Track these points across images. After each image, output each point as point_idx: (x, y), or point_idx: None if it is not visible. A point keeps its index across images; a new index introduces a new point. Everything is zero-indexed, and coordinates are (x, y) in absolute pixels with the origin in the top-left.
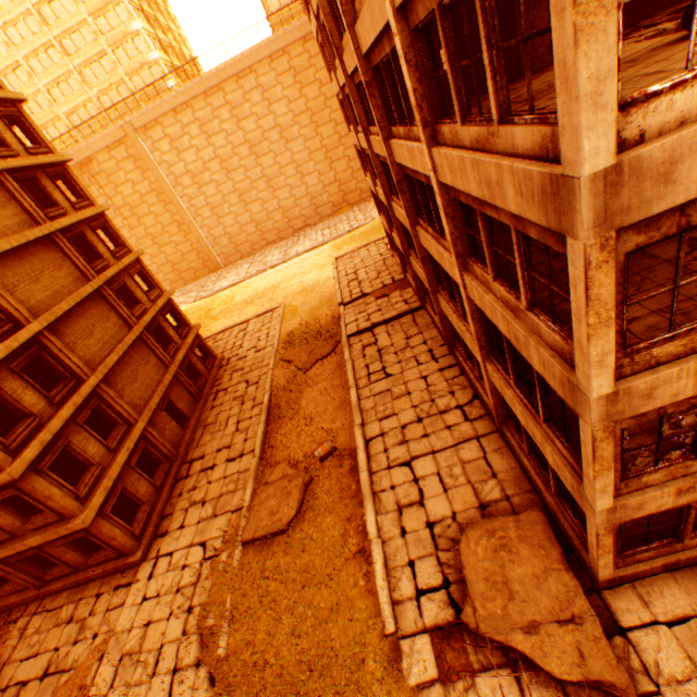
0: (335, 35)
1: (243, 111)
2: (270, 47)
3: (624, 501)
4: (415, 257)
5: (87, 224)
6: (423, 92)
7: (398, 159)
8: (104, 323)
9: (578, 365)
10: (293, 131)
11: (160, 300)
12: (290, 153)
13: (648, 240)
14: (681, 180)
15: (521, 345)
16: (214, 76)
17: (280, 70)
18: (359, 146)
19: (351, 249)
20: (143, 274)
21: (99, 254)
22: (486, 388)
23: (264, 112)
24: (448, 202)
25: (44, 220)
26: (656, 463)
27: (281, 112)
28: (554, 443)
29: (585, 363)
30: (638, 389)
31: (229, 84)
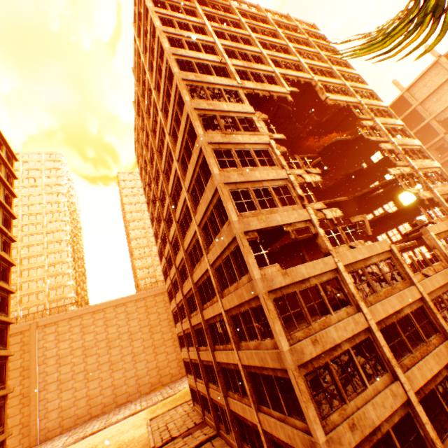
0: (181, 282)
1: (112, 322)
2: (138, 296)
3: (330, 434)
4: (212, 383)
5: None
6: (218, 283)
7: (206, 316)
8: None
9: (276, 338)
10: (138, 334)
11: (1, 435)
12: (132, 346)
13: (276, 296)
14: (276, 282)
15: (264, 360)
16: (103, 304)
17: (140, 305)
18: (182, 329)
19: (162, 411)
20: (0, 409)
21: None
22: (264, 445)
23: (124, 323)
24: (228, 318)
25: None
26: (331, 406)
27: (134, 324)
28: (296, 425)
29: (276, 334)
30: (297, 348)
31: (110, 308)
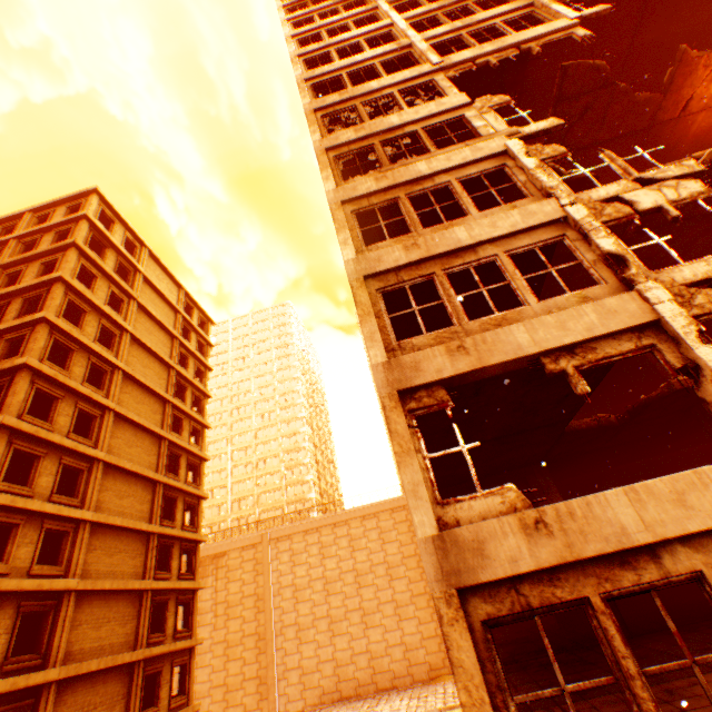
0: None
1: (359, 542)
2: (394, 502)
3: None
4: None
5: (177, 593)
6: None
7: None
8: (105, 708)
9: None
10: (399, 569)
11: (179, 710)
12: (392, 589)
13: (498, 610)
14: (493, 555)
15: None
16: (345, 513)
17: (398, 518)
18: None
19: None
20: (184, 668)
21: (165, 625)
22: None
23: (376, 547)
24: None
25: (150, 576)
26: None
27: (392, 550)
28: None
29: None
30: None
31: (355, 520)
